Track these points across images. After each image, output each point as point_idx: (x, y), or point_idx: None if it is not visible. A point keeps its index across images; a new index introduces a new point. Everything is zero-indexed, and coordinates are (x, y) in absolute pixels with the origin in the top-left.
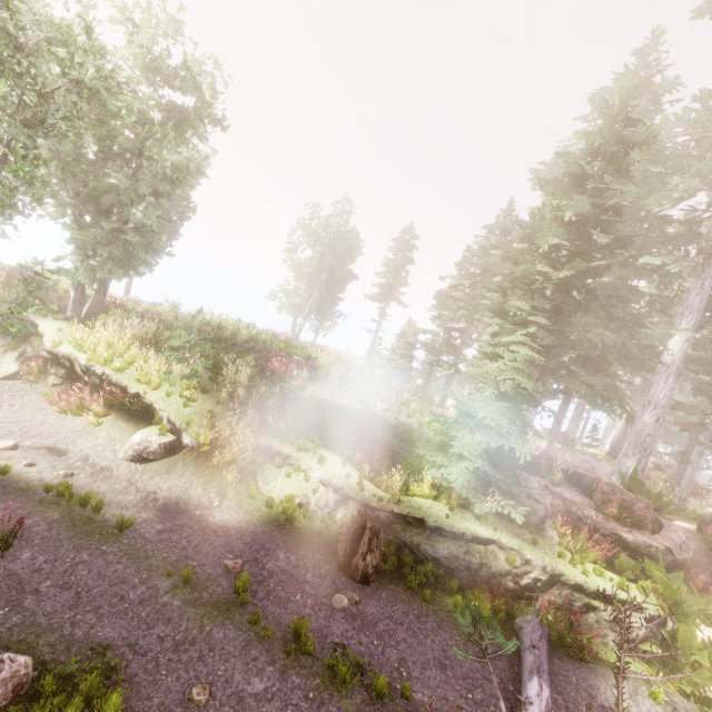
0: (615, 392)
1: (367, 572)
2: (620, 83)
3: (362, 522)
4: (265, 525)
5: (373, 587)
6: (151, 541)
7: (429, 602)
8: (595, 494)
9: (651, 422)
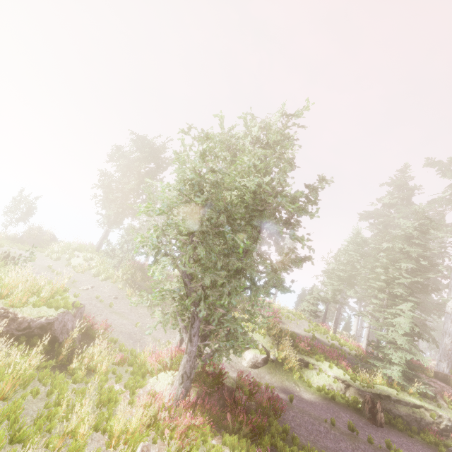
0: (425, 326)
1: (383, 422)
2: (395, 183)
3: (369, 397)
4: (325, 400)
5: (387, 430)
6: (301, 407)
7: (413, 436)
8: (451, 382)
9: (449, 343)
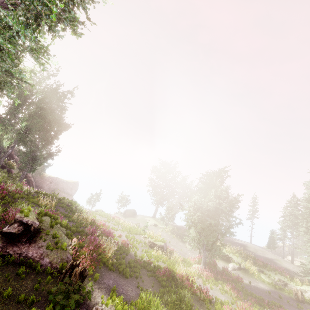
0: None
1: (303, 300)
2: None
3: (295, 288)
4: (271, 288)
5: (306, 304)
6: (255, 286)
7: None
8: None
9: None
